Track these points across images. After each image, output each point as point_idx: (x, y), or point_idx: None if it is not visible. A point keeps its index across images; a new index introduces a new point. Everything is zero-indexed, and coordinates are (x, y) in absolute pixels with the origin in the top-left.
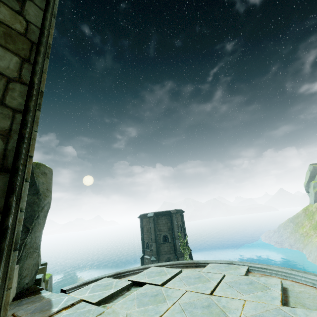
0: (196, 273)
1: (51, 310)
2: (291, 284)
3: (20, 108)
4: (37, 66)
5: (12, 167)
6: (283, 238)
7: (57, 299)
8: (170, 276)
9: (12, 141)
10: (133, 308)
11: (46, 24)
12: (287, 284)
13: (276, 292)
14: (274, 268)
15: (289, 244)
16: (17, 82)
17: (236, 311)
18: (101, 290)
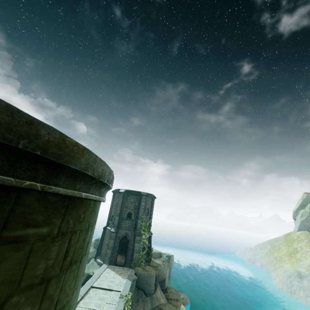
0: None
1: None
2: None
3: None
4: None
5: None
6: (257, 257)
7: None
8: None
9: None
10: None
11: None
12: None
13: None
14: None
15: (260, 264)
16: None
17: None
18: None
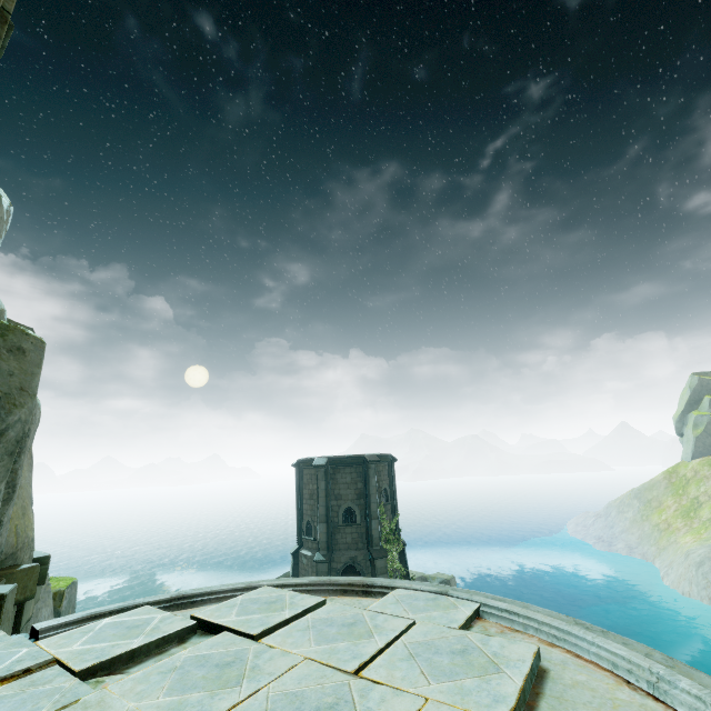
0: (353, 613)
1: None
2: (563, 659)
3: None
4: None
5: None
6: (615, 531)
7: (1, 654)
8: (290, 614)
9: None
10: (155, 697)
11: None
12: (552, 660)
13: (511, 682)
14: (536, 614)
15: (625, 545)
16: None
17: None
18: (114, 640)
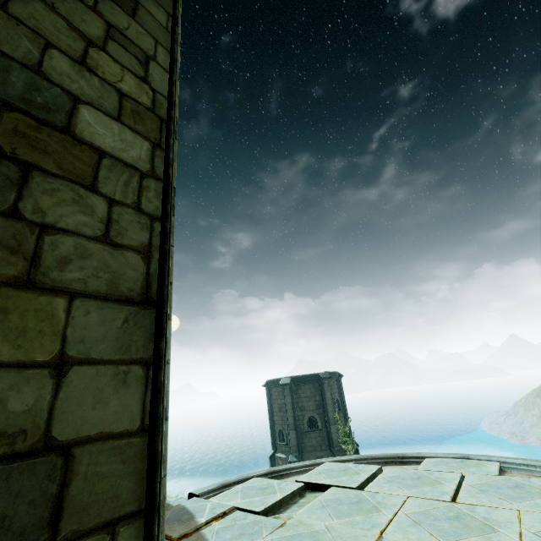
0: (411, 472)
1: (196, 521)
2: None
3: (157, 214)
4: (171, 152)
5: (157, 298)
6: (525, 427)
7: (195, 506)
8: (366, 475)
9: (154, 261)
10: (331, 520)
11: (174, 90)
12: None
13: None
14: None
15: (537, 438)
16: (151, 178)
17: (510, 524)
18: (260, 495)
